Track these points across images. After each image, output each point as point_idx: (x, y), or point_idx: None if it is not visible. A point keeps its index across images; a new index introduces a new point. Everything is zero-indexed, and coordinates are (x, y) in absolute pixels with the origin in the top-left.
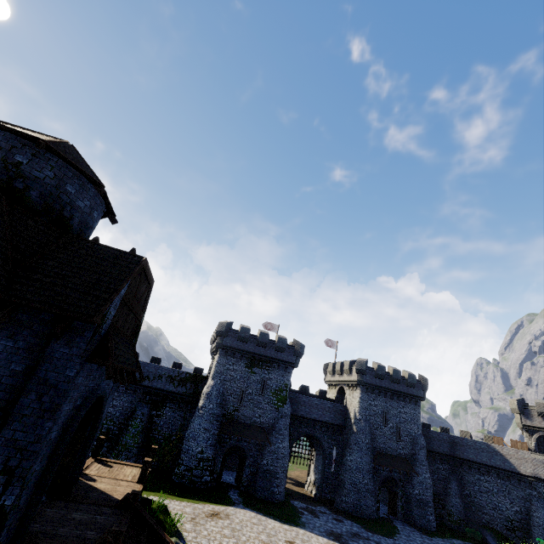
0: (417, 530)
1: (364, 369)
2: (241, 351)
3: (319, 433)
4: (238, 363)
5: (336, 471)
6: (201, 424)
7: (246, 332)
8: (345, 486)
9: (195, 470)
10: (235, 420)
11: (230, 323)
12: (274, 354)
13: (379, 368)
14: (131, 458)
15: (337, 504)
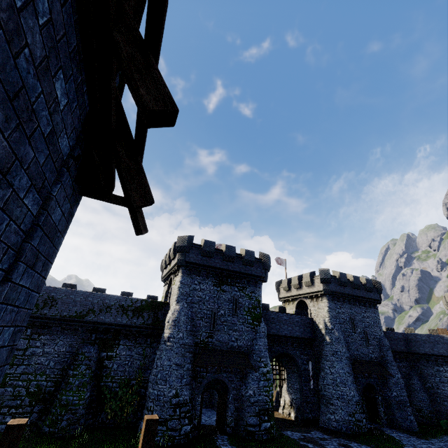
0: (410, 435)
1: (329, 277)
2: (207, 267)
3: (291, 350)
4: (205, 281)
5: (313, 387)
6: (172, 359)
7: (211, 246)
8: (331, 402)
9: (171, 421)
10: (209, 348)
11: (191, 237)
12: (243, 269)
13: (341, 275)
14: (76, 422)
15: (325, 424)
